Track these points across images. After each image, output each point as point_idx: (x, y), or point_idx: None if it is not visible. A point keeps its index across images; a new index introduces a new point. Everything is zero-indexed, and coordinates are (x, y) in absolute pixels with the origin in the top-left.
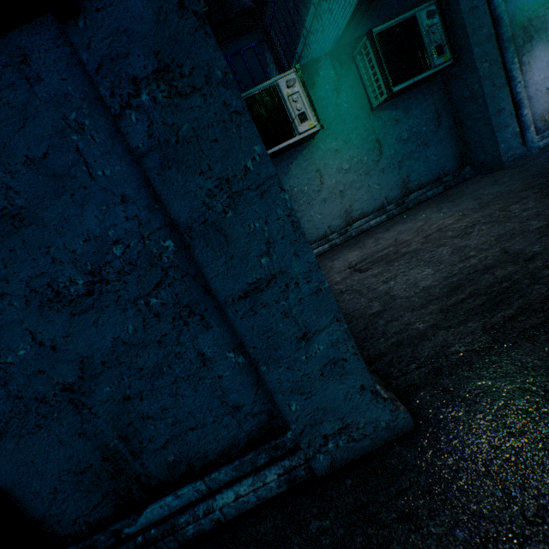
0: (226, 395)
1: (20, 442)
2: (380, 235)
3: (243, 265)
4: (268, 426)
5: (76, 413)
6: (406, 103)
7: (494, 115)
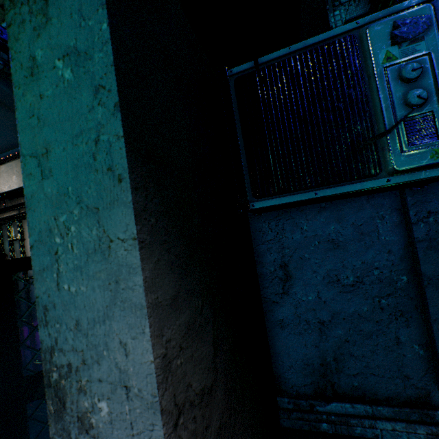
0: (403, 367)
1: (288, 335)
2: None
3: None
4: (423, 399)
5: (319, 335)
6: None
7: None
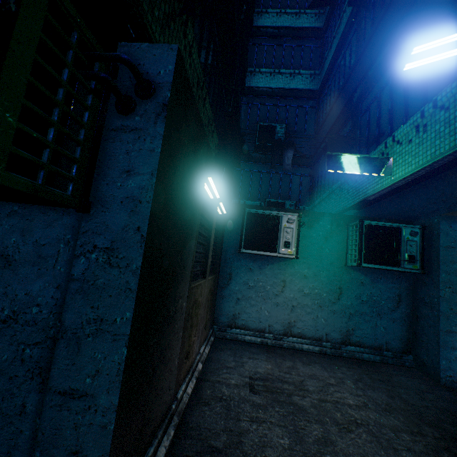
0: (15, 448)
1: None
2: (299, 364)
3: (76, 373)
4: None
5: None
6: (375, 275)
7: (444, 332)
